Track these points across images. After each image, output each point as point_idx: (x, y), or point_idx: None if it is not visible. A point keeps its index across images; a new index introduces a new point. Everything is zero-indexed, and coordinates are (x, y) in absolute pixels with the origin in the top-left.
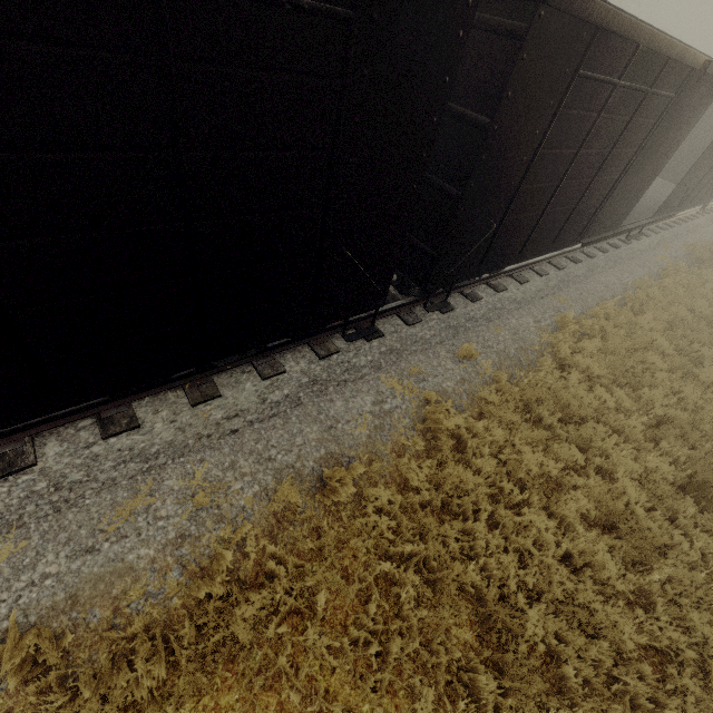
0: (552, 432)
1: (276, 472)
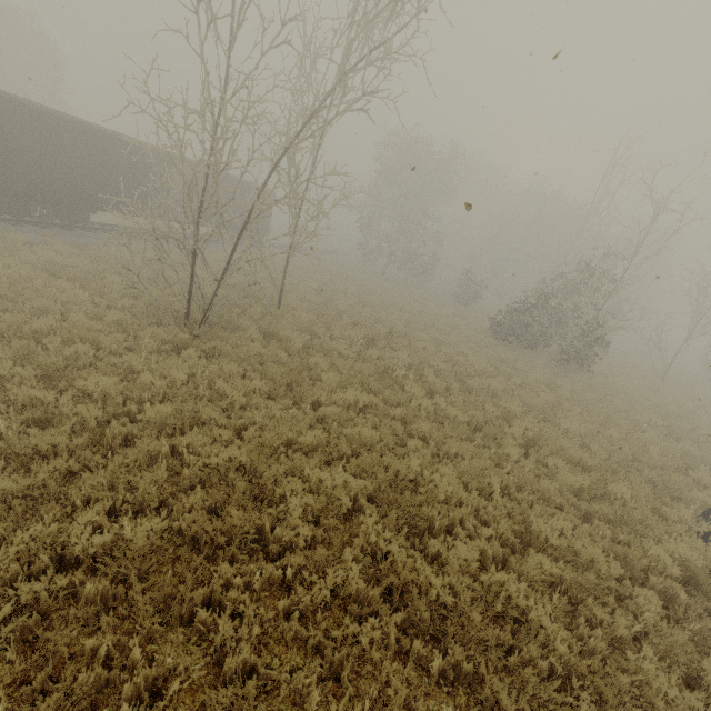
0: None
1: None
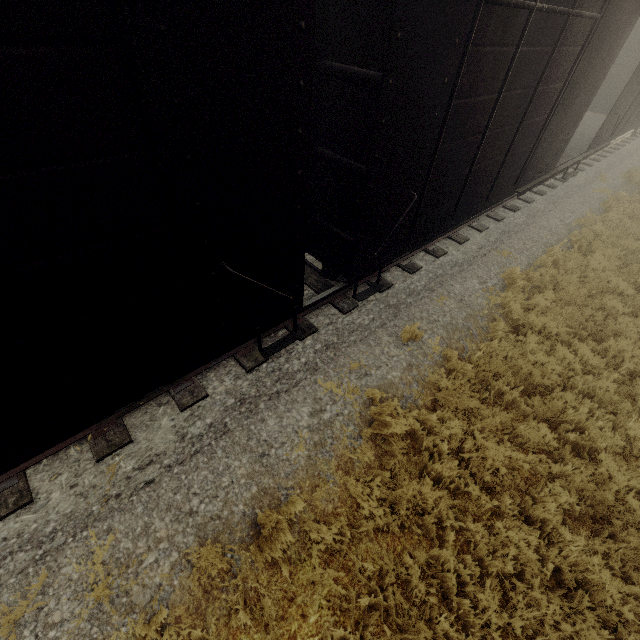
0: (516, 408)
1: (199, 529)
